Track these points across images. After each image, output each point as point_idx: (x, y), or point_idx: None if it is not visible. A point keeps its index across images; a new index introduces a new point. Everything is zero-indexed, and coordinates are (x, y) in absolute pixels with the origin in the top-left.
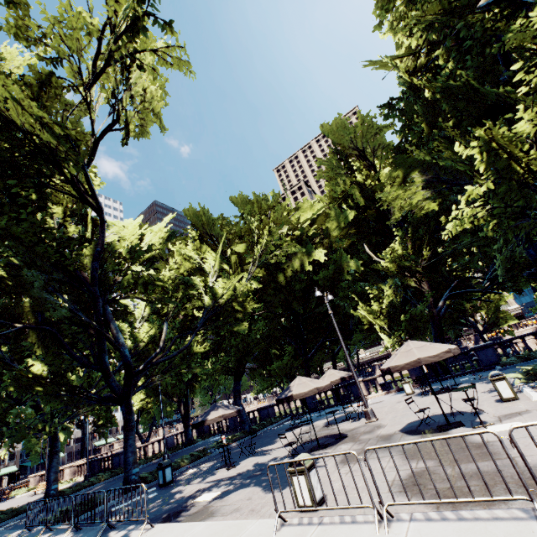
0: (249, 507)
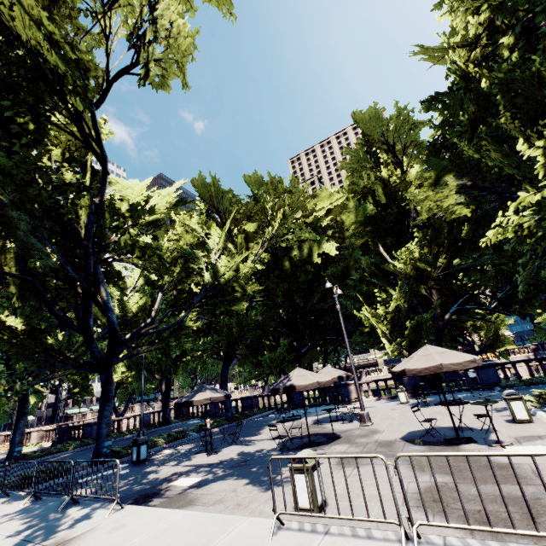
0: (235, 500)
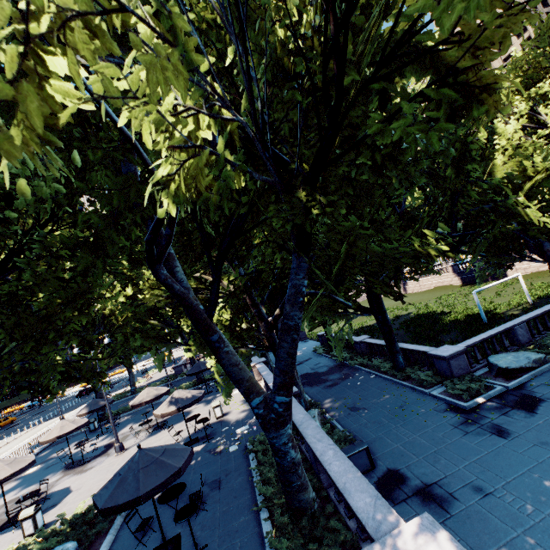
0: None
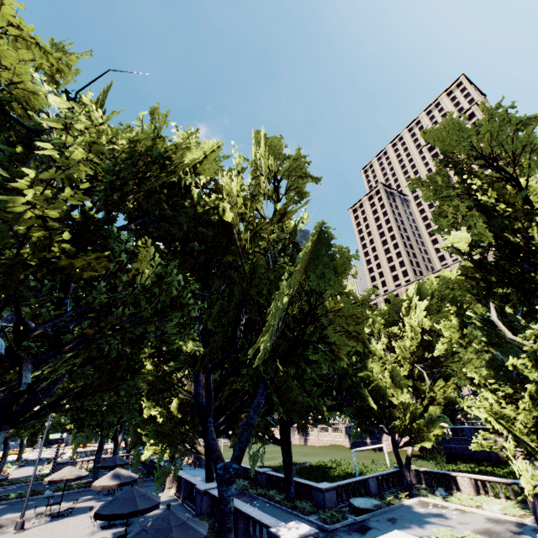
0: None
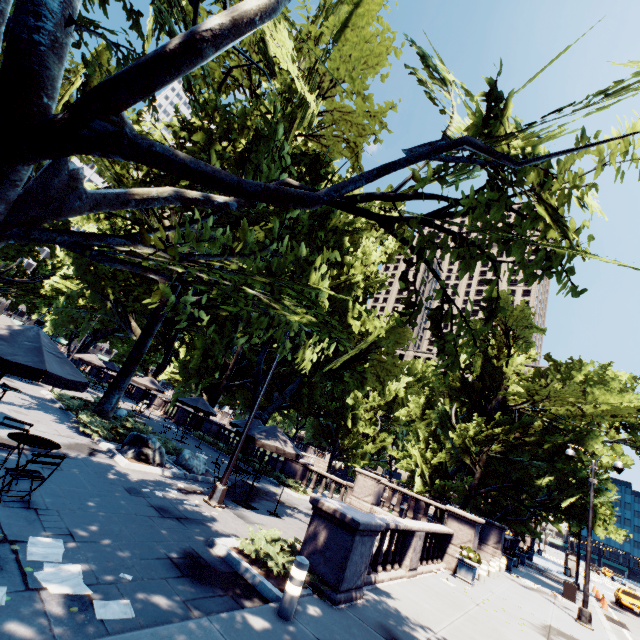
0: None
